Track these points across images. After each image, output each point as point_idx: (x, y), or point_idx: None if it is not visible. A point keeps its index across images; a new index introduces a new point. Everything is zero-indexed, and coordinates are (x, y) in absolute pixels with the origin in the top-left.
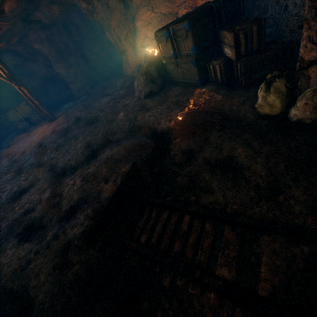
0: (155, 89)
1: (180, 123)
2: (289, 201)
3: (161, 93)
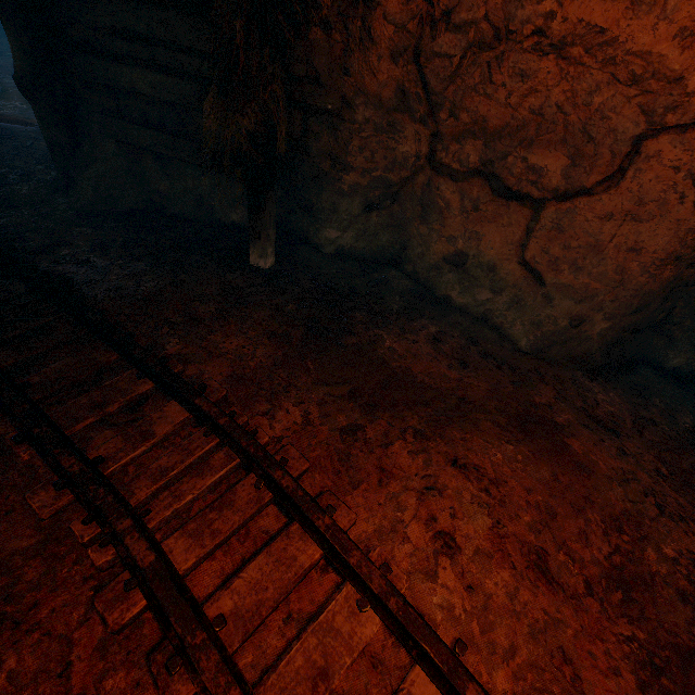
0: None
1: None
2: None
3: None
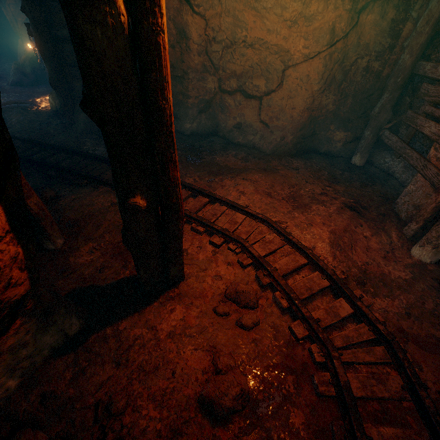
0: (25, 82)
1: (9, 103)
2: (10, 129)
3: (29, 88)
